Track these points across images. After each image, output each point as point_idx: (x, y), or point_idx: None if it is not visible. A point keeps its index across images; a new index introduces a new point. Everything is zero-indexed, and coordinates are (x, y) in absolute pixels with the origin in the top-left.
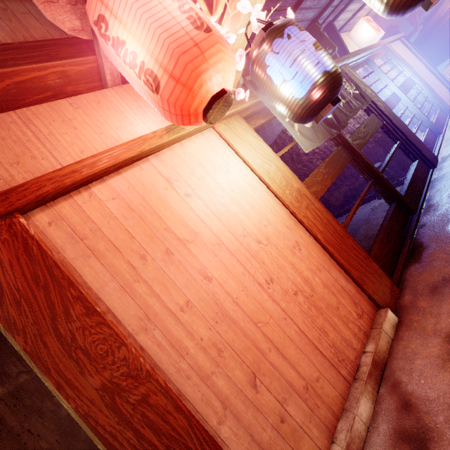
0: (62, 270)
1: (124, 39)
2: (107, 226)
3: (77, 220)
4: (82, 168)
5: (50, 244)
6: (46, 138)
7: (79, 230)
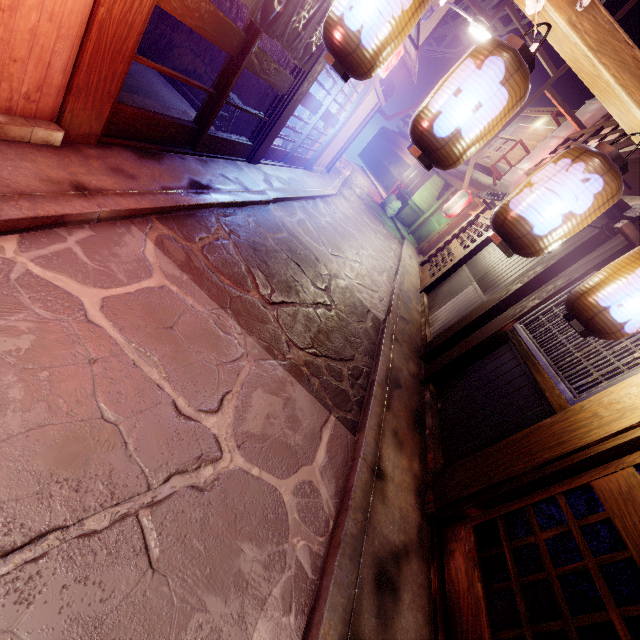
0: None
1: None
2: None
3: None
4: None
5: None
6: None
7: None
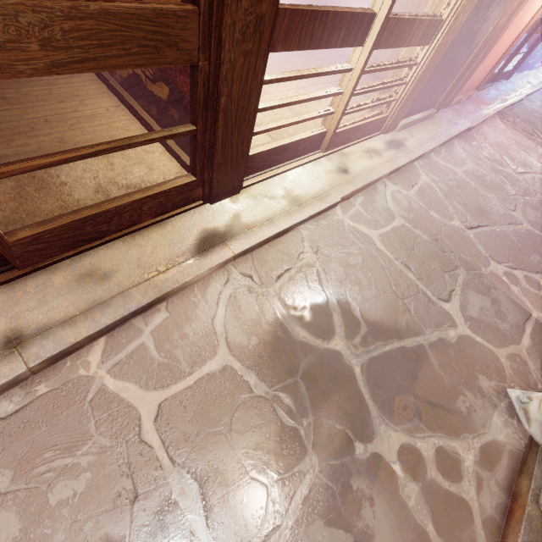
0: None
1: None
2: None
3: None
4: None
5: None
6: None
7: None
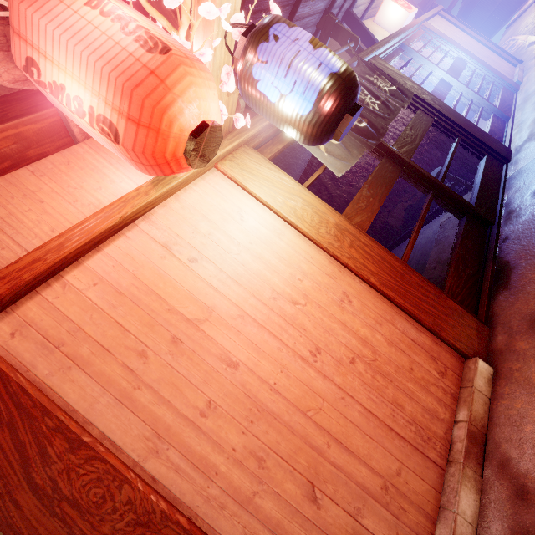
0: (32, 395)
1: (62, 82)
2: (90, 323)
3: (49, 322)
4: (46, 254)
5: (15, 362)
6: (5, 221)
7: (53, 336)
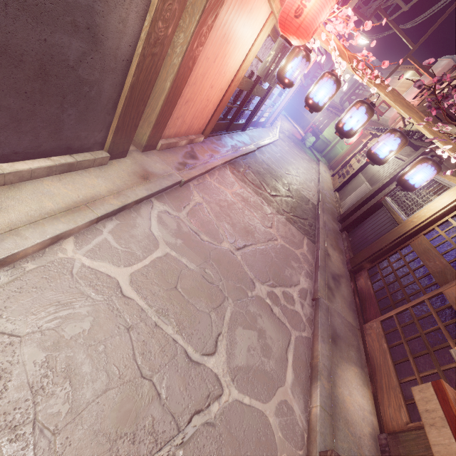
0: None
1: None
2: None
3: None
4: None
5: None
6: None
7: None
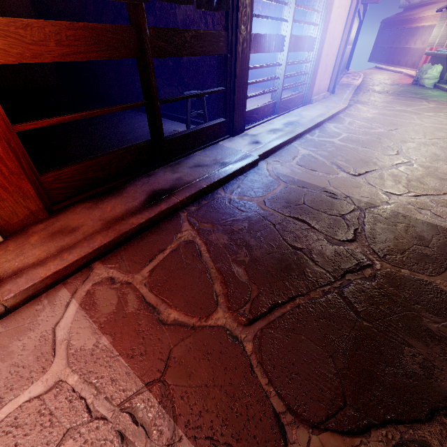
0: None
1: None
2: None
3: None
4: None
5: None
6: None
7: None
